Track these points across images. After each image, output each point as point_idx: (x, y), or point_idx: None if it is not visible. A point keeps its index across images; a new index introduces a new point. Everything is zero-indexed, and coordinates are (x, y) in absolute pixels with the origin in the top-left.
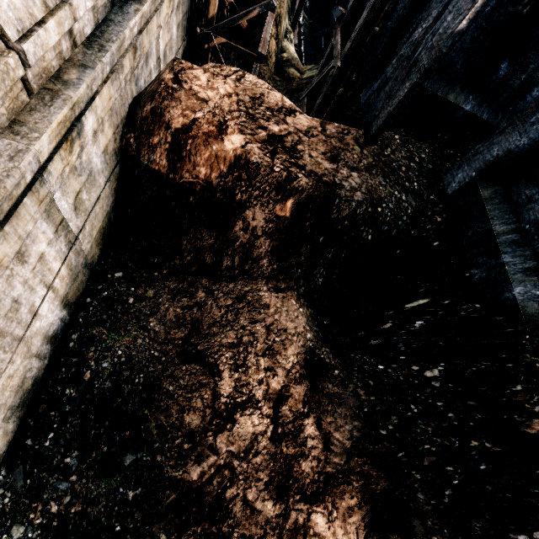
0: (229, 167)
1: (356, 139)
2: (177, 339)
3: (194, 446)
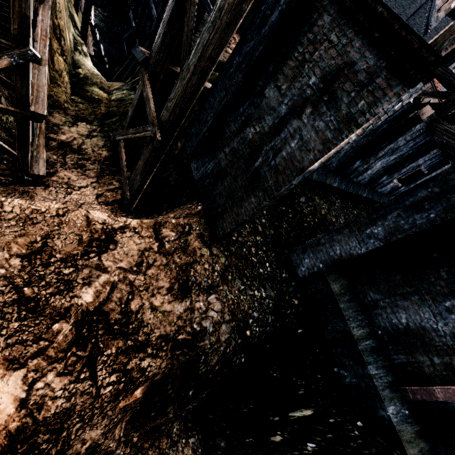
0: (0, 452)
1: (201, 236)
2: None
3: None
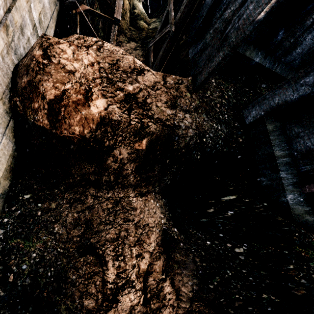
0: (97, 125)
1: (187, 87)
2: (76, 237)
3: None
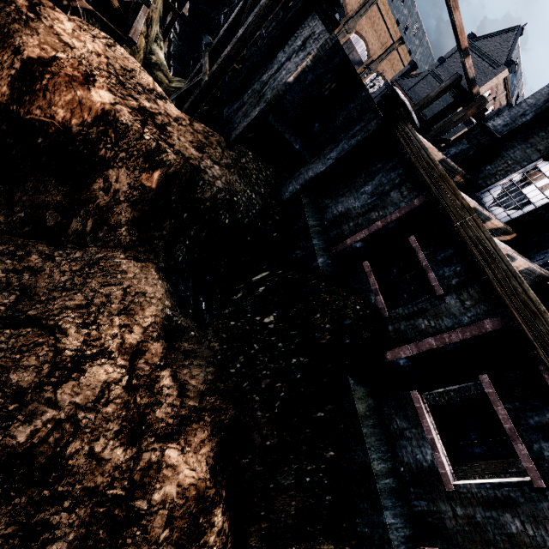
0: (95, 118)
1: (219, 142)
2: None
3: (25, 405)
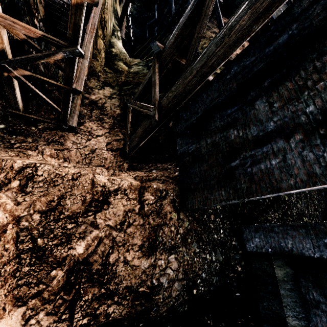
0: None
1: (173, 201)
2: None
3: None
